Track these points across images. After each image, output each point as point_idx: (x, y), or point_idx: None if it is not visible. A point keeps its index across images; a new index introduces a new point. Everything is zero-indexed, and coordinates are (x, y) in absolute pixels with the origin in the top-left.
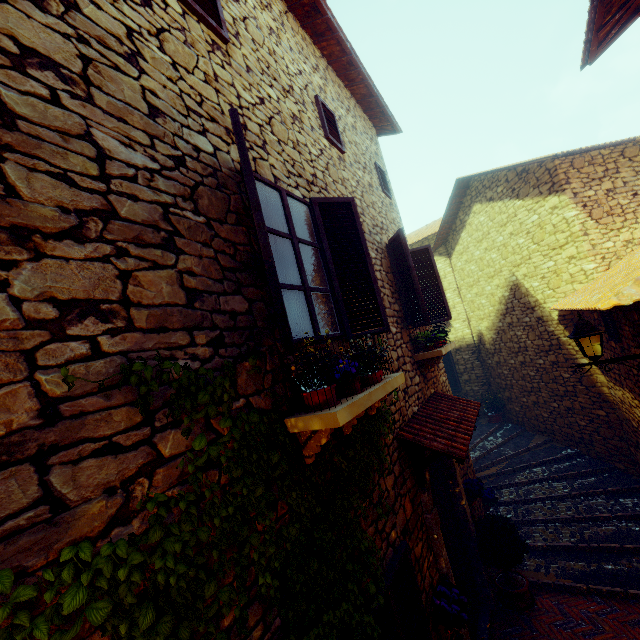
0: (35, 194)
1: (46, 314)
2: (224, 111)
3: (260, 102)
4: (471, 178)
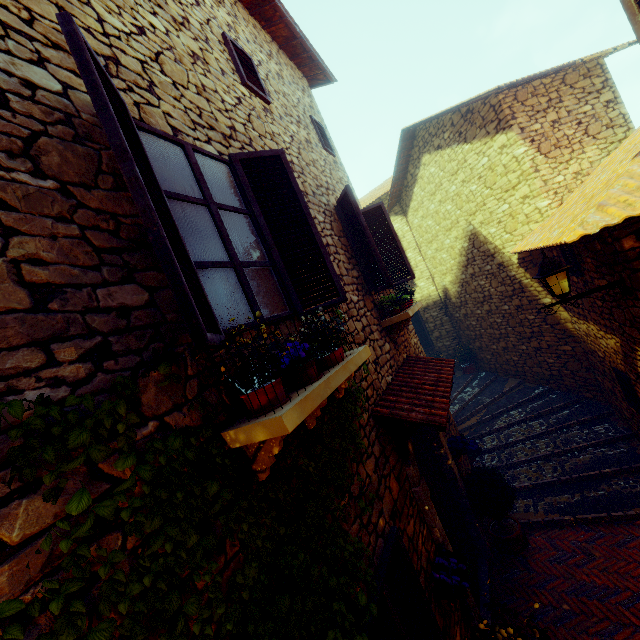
0: None
1: None
2: None
3: (138, 32)
4: (416, 127)
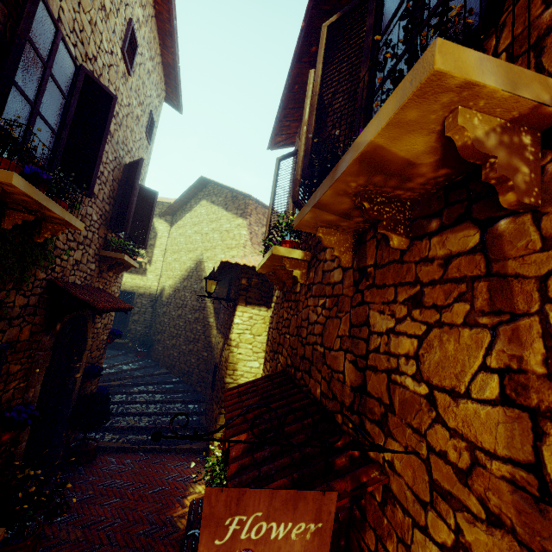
0: None
1: None
2: None
3: None
4: (210, 182)
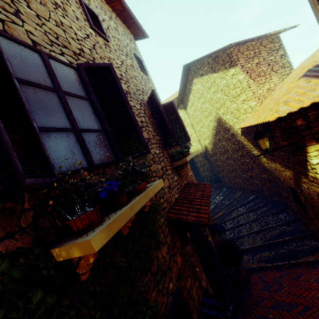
0: None
1: None
2: None
3: None
4: (190, 64)
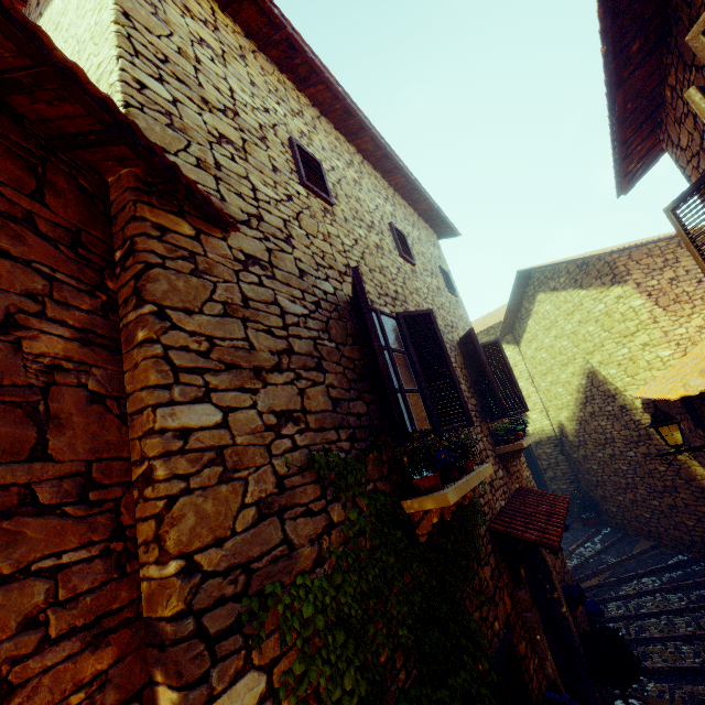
0: (260, 345)
1: (272, 421)
2: (336, 258)
3: (355, 243)
4: (532, 269)
